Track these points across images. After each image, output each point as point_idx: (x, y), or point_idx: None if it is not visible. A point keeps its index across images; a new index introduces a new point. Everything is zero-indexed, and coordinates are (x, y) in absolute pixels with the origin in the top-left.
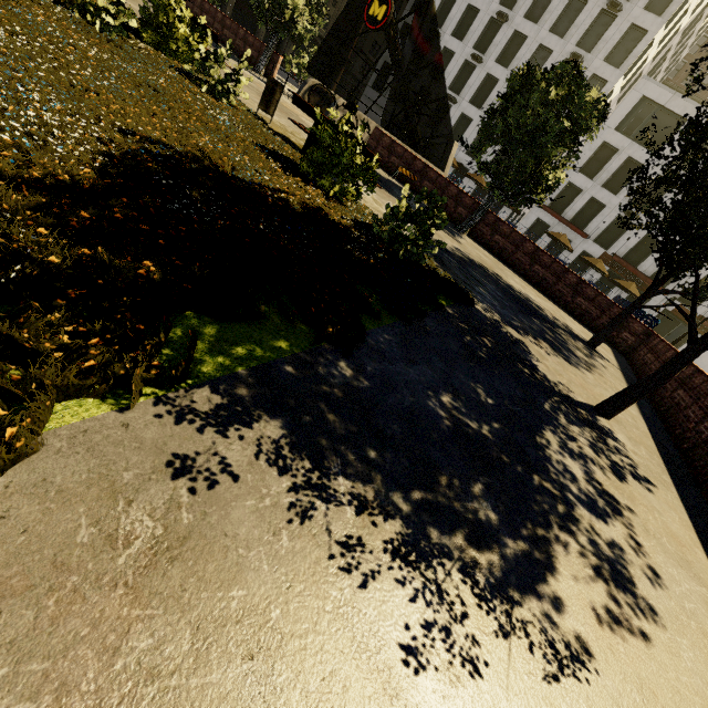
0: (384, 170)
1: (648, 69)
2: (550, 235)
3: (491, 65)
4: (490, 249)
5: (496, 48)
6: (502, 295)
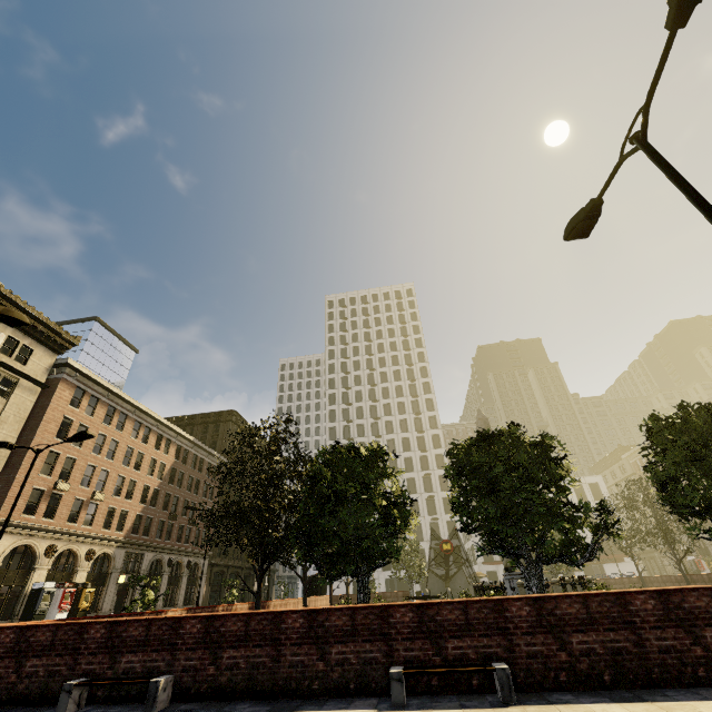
0: None
1: None
2: None
3: None
4: None
5: None
6: None
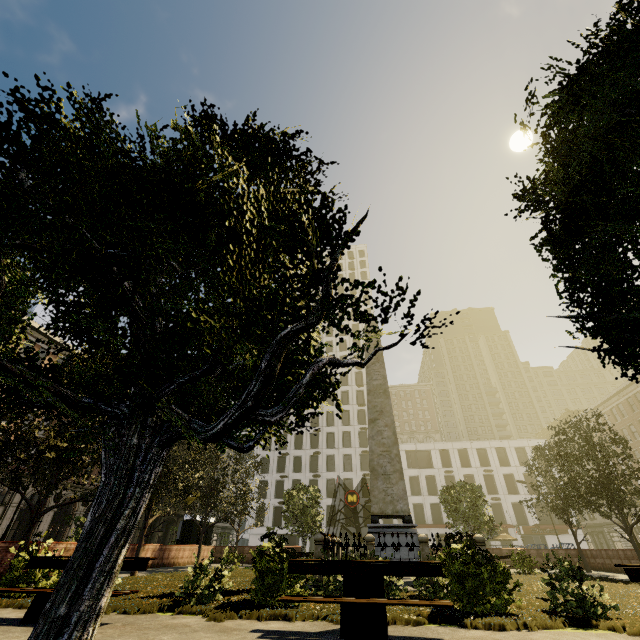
0: None
1: None
2: None
3: (326, 474)
4: None
5: (322, 466)
6: None
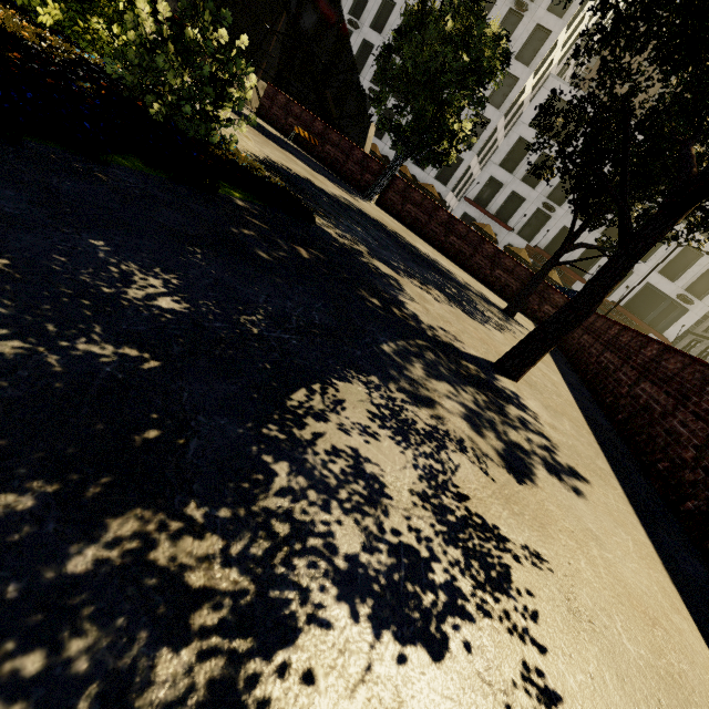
0: (280, 133)
1: (555, 72)
2: (475, 225)
3: None
4: (402, 220)
5: None
6: (393, 244)
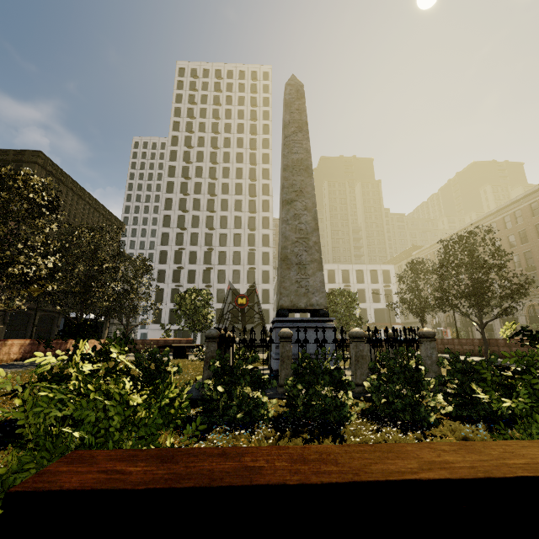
0: None
1: None
2: None
3: (217, 285)
4: None
5: (214, 279)
6: None
